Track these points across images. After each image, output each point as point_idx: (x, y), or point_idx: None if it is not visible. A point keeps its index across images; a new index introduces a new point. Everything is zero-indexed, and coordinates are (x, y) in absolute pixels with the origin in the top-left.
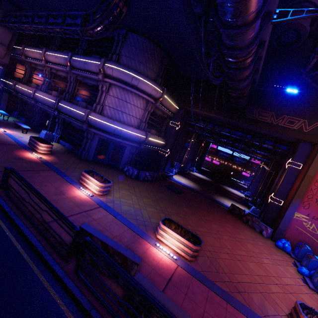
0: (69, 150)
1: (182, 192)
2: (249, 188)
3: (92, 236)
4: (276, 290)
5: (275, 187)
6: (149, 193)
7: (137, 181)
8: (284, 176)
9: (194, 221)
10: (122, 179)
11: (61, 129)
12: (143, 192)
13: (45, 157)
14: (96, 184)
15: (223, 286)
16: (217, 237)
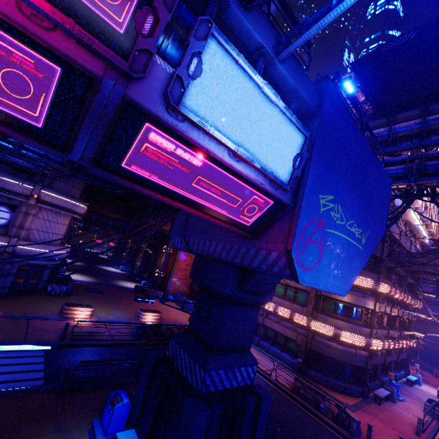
0: None
1: (101, 290)
2: (113, 259)
3: (144, 326)
4: (181, 316)
5: (157, 264)
6: (95, 302)
7: (70, 296)
8: (164, 257)
9: (136, 306)
10: (62, 300)
11: None
12: (92, 303)
13: None
14: (87, 310)
15: (172, 323)
16: (151, 309)
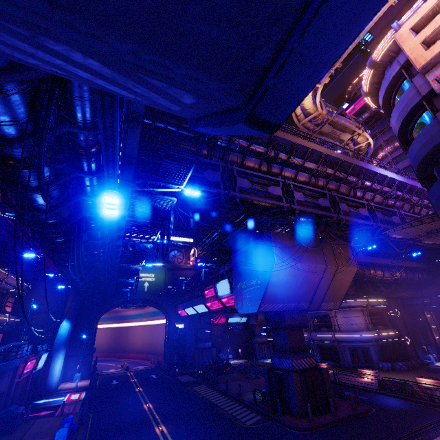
0: (333, 366)
1: None
2: None
3: (383, 380)
4: None
5: None
6: (409, 375)
7: (395, 371)
8: None
9: None
10: (383, 372)
11: (319, 353)
12: (403, 375)
13: (330, 371)
14: (369, 372)
15: None
16: None
